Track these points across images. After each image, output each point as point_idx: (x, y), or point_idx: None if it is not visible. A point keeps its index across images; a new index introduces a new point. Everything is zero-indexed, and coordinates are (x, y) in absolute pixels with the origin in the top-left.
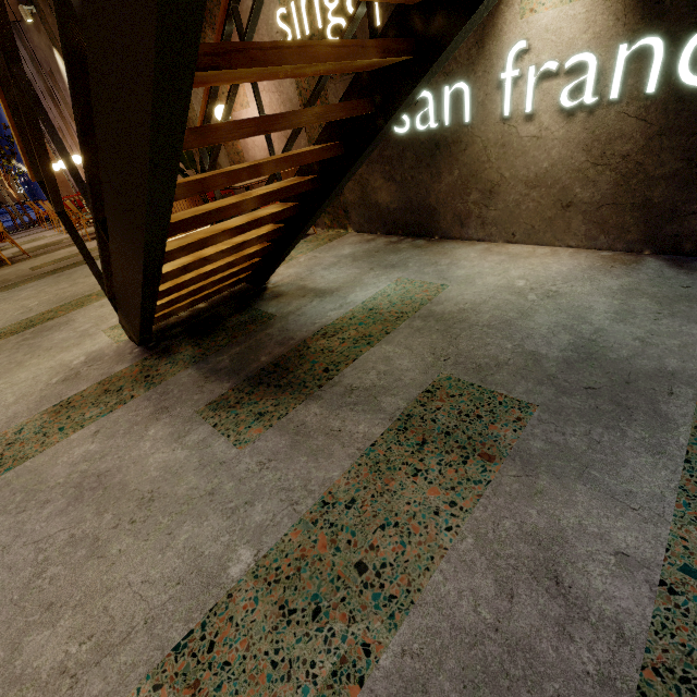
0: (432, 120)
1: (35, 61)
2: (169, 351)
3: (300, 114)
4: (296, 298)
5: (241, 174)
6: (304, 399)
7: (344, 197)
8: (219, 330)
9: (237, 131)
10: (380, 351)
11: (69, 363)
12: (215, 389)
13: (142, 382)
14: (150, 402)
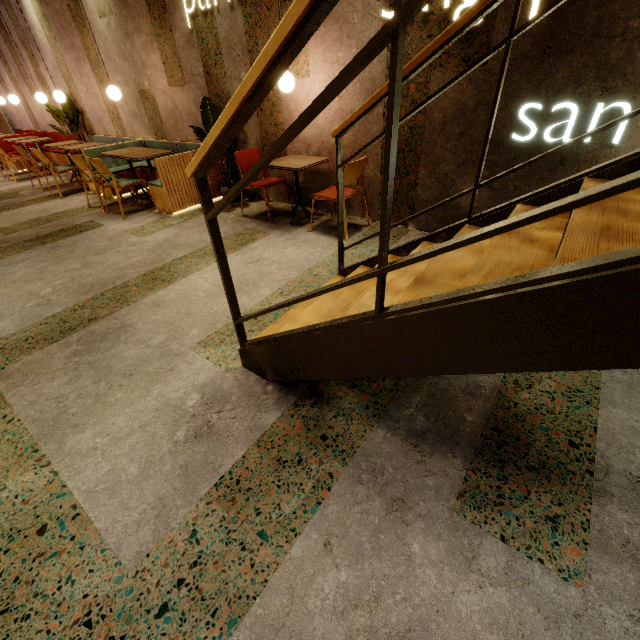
0: (568, 134)
1: None
2: (321, 393)
3: None
4: None
5: None
6: (588, 494)
7: (415, 193)
8: None
9: None
10: (615, 417)
11: (180, 403)
12: (445, 468)
13: (325, 449)
14: (368, 487)
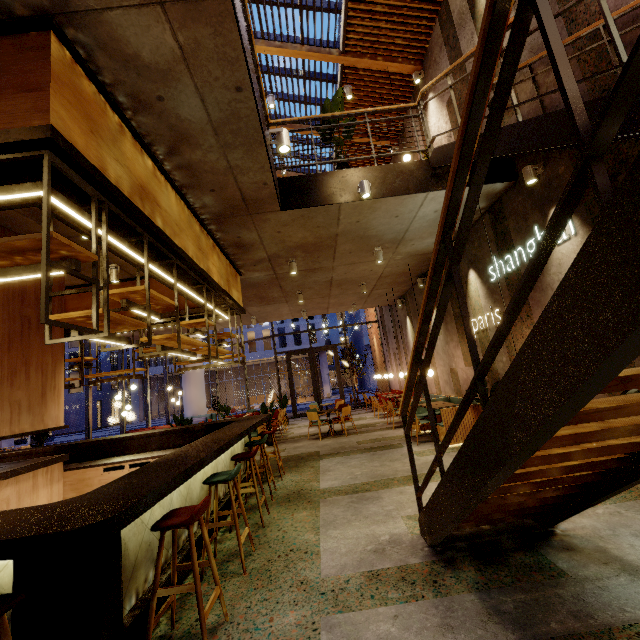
0: None
1: (394, 321)
2: (453, 563)
3: (611, 431)
4: (594, 562)
5: (552, 458)
6: None
7: None
8: (501, 562)
9: (558, 442)
10: None
11: (378, 536)
12: (498, 633)
13: (430, 585)
14: (437, 611)
